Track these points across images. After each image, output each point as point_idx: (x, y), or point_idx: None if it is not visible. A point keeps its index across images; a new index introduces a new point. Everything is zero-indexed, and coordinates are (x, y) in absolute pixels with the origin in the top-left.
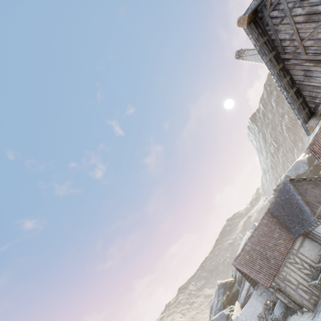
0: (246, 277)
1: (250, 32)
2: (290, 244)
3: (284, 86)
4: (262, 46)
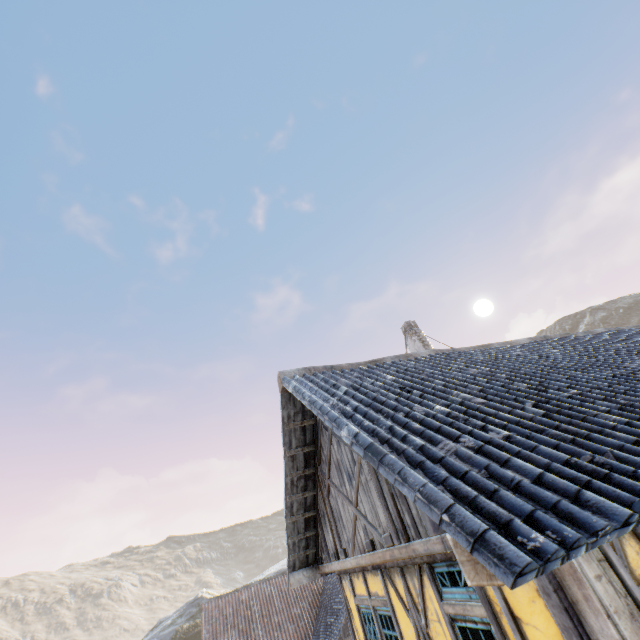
0: None
1: (284, 404)
2: None
3: (291, 502)
4: (294, 431)
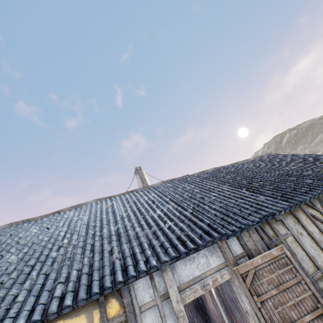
0: None
1: None
2: None
3: None
4: None
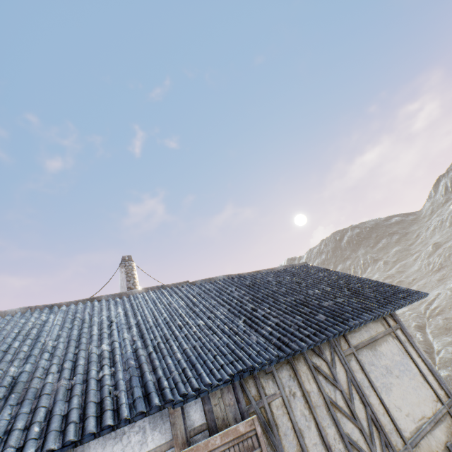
0: None
1: None
2: None
3: None
4: None
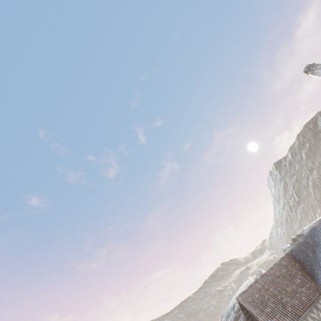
0: (248, 320)
1: None
2: (315, 295)
3: None
4: None
